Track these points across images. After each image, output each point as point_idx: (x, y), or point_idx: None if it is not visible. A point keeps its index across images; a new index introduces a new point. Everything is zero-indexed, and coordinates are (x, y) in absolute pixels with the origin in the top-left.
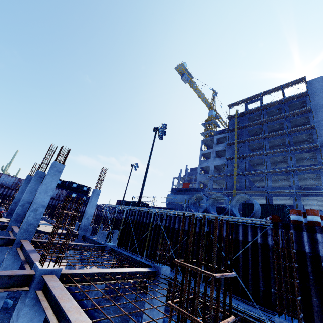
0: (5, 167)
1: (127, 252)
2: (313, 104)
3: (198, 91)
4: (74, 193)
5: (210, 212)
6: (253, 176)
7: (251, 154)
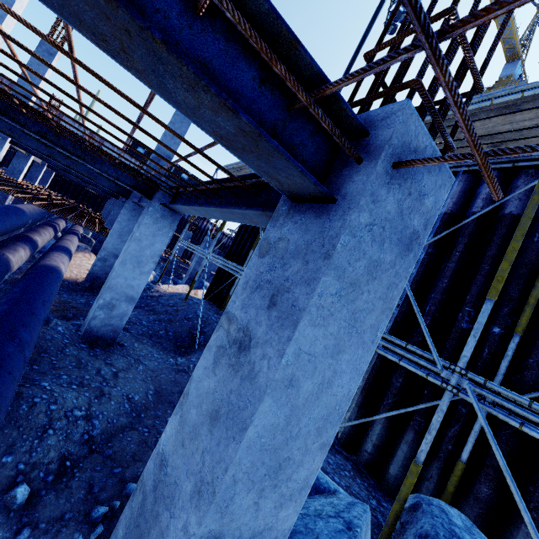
0: (79, 117)
1: None
2: None
3: None
4: None
5: None
6: None
7: None
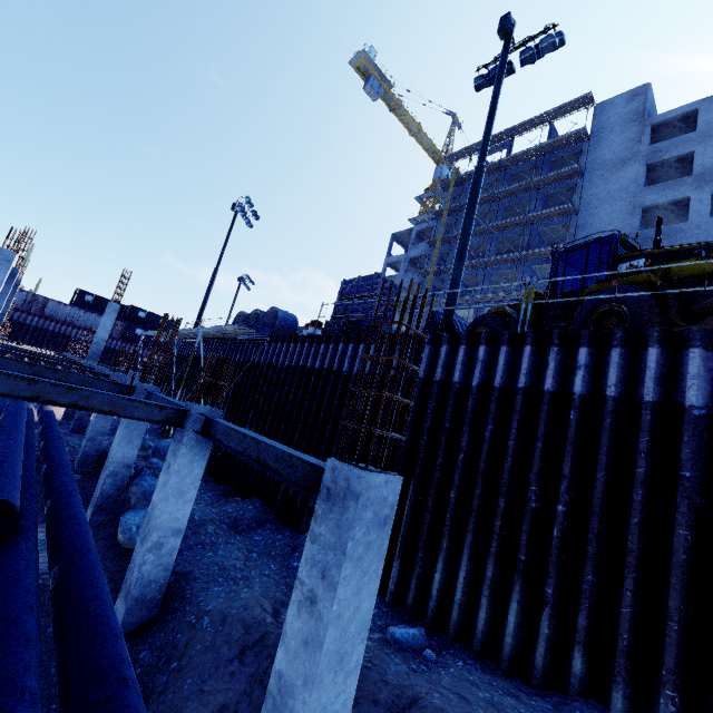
0: None
1: None
2: (591, 160)
3: (408, 119)
4: (139, 328)
5: None
6: (458, 308)
7: None
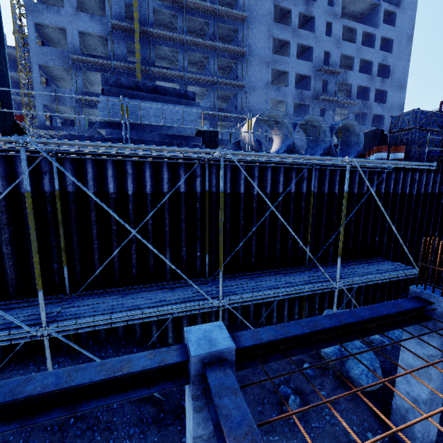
0: None
1: (80, 301)
2: None
3: None
4: None
5: (300, 153)
6: (163, 80)
7: (164, 33)
